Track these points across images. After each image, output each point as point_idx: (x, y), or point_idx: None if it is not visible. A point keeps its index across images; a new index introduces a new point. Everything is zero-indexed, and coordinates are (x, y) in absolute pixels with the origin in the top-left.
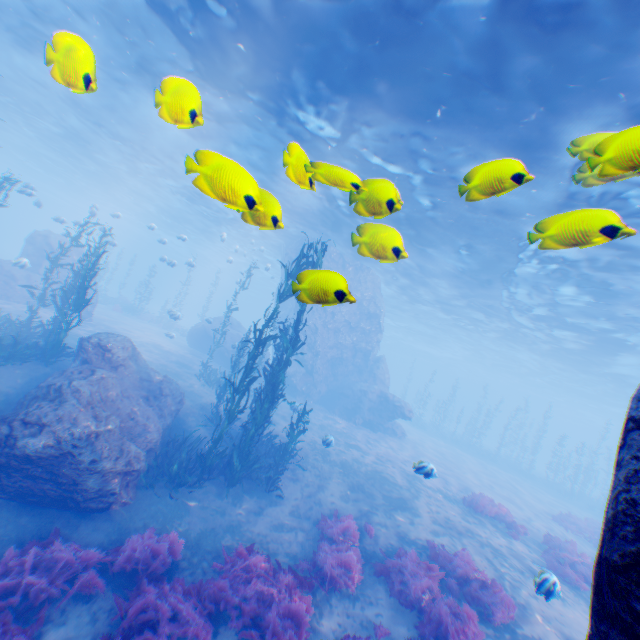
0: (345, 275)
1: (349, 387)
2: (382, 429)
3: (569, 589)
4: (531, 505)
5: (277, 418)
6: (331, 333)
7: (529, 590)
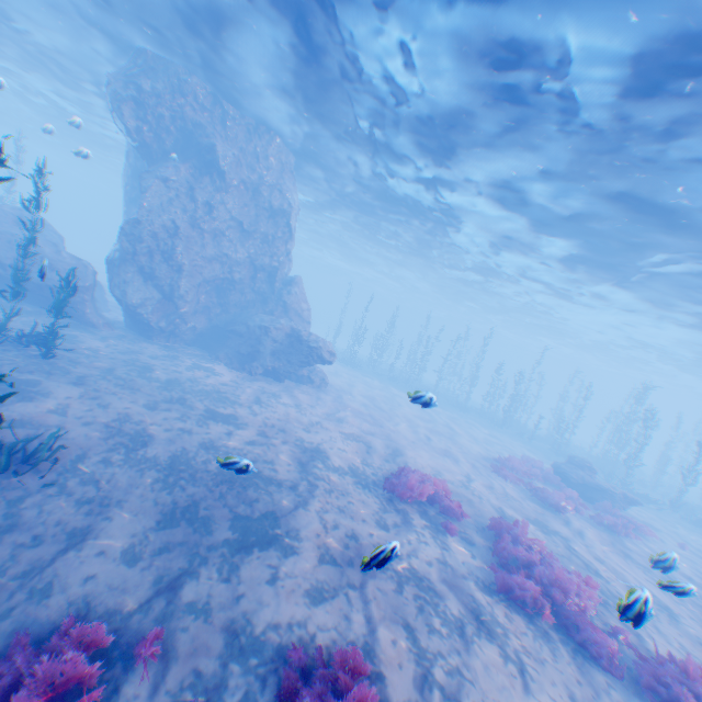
0: (229, 140)
1: (244, 323)
2: (295, 378)
3: (528, 627)
4: (469, 452)
5: (56, 386)
6: (209, 239)
7: (477, 694)
